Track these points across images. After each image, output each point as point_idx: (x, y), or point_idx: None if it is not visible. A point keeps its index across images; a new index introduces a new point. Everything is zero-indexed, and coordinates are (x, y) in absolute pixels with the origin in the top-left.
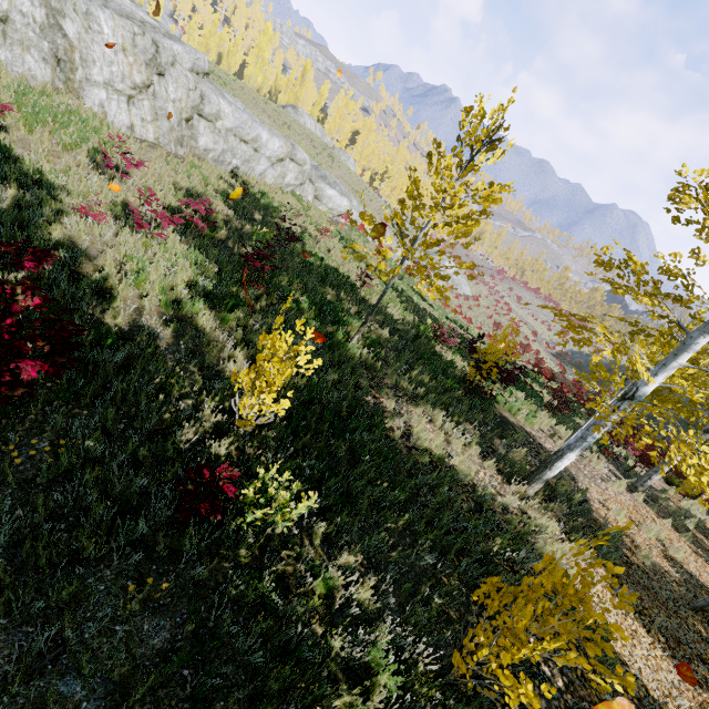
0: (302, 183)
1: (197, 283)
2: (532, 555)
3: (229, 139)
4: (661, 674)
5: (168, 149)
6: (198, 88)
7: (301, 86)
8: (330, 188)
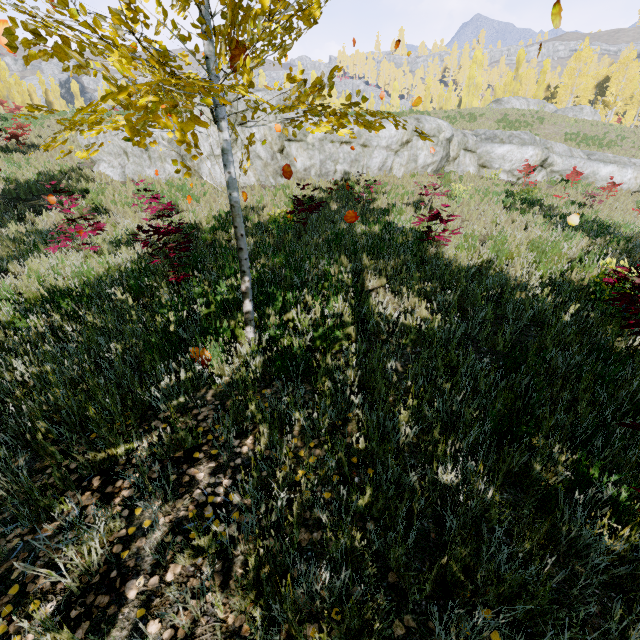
0: (455, 157)
1: (75, 287)
2: None
3: (326, 147)
4: None
5: (268, 183)
6: (279, 116)
7: (517, 80)
8: (501, 146)
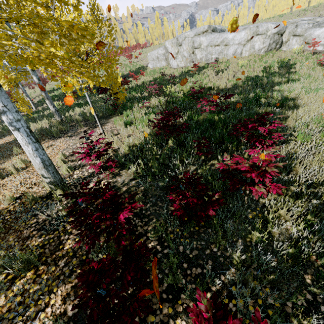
0: (286, 41)
1: None
2: (38, 118)
3: (208, 49)
4: (1, 141)
5: (187, 66)
6: (192, 40)
7: None
8: (320, 29)
